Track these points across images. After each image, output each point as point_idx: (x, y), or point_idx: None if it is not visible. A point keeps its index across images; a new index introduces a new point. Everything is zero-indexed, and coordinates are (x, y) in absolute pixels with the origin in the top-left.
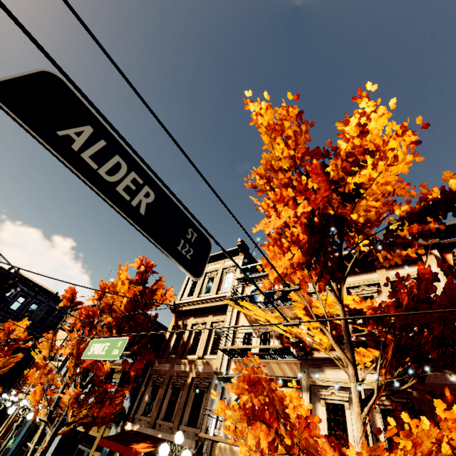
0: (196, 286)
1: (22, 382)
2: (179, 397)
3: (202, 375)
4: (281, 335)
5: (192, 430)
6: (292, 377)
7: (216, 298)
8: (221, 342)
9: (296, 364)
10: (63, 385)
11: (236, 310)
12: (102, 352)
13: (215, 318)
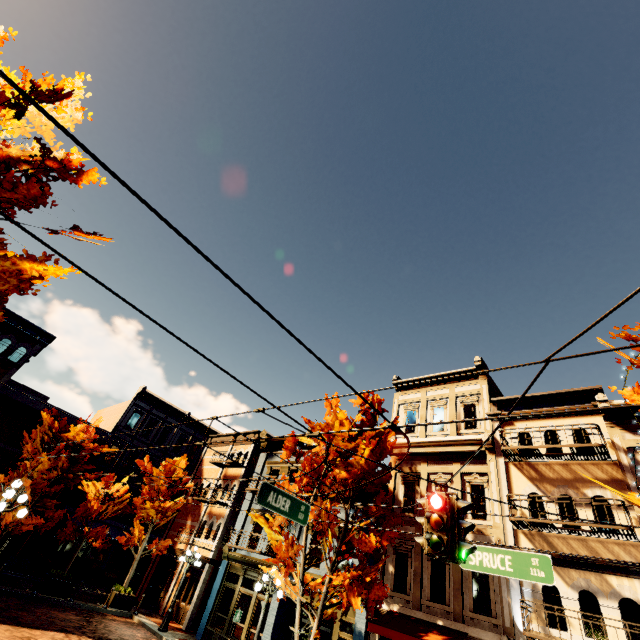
0: (414, 418)
1: (176, 529)
2: (446, 574)
3: None
4: (591, 502)
5: (486, 619)
6: (637, 565)
7: (463, 442)
8: (493, 504)
9: (634, 547)
10: (302, 555)
11: (501, 460)
12: (504, 567)
13: (466, 468)
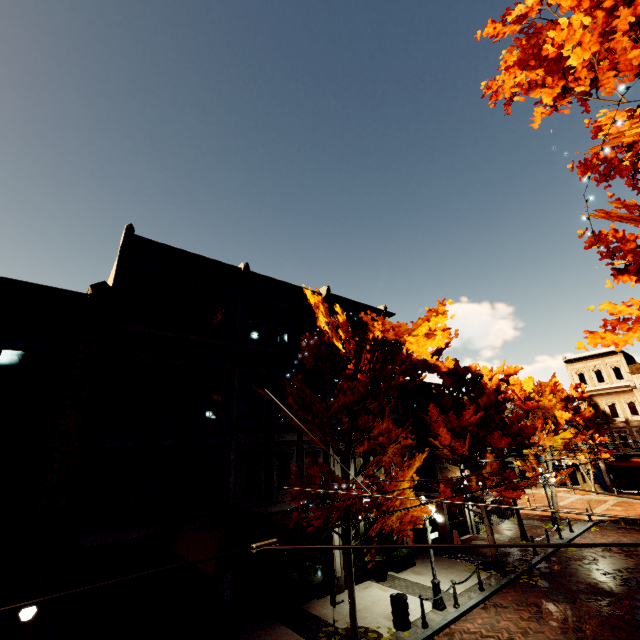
0: (584, 377)
1: None
2: (627, 438)
3: (639, 427)
4: None
5: None
6: None
7: (619, 387)
8: None
9: None
10: None
11: None
12: None
13: (622, 397)
